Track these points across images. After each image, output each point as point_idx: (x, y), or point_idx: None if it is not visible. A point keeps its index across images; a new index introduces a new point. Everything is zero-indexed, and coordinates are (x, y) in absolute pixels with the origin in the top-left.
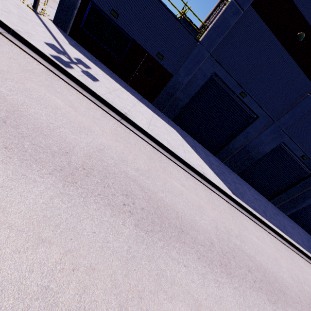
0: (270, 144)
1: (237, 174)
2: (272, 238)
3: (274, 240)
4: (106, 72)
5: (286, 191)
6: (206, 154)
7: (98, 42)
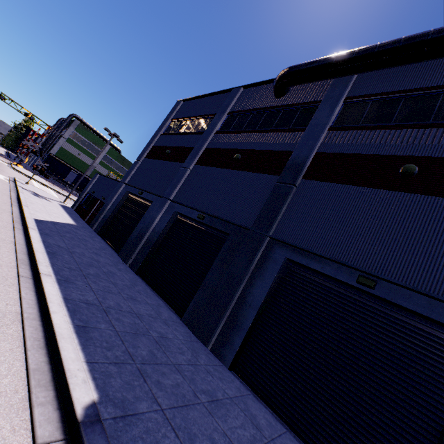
0: (164, 219)
1: (136, 271)
2: (6, 231)
3: (2, 229)
4: (66, 210)
5: (202, 282)
6: (92, 239)
7: (83, 207)
